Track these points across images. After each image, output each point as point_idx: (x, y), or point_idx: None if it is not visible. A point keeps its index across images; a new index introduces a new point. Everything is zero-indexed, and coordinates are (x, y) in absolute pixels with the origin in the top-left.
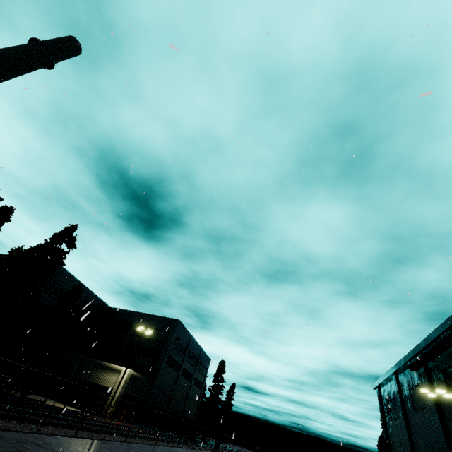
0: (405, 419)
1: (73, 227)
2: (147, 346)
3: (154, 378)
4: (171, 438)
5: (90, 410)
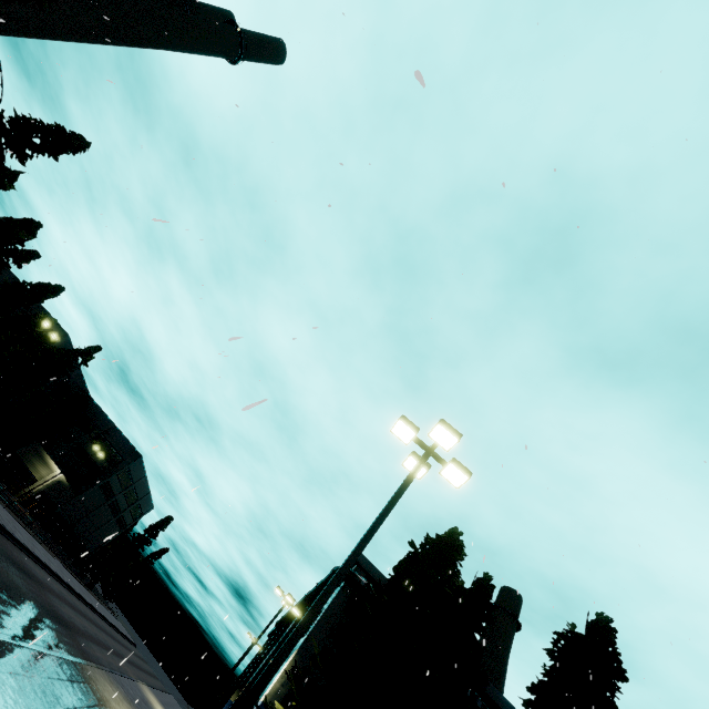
0: (252, 664)
1: (97, 350)
2: (96, 460)
3: (79, 492)
4: (55, 550)
5: (8, 485)
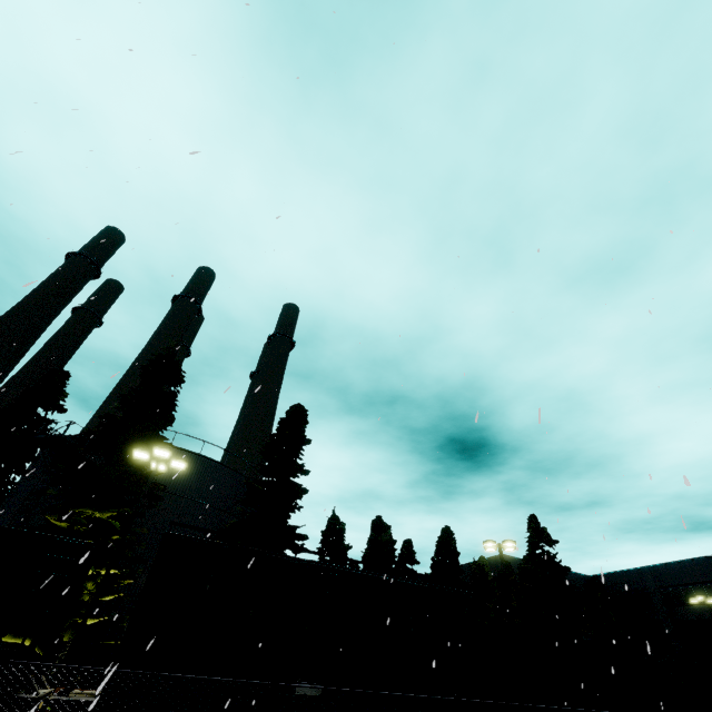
0: None
1: (534, 521)
2: (710, 616)
3: None
4: None
5: None
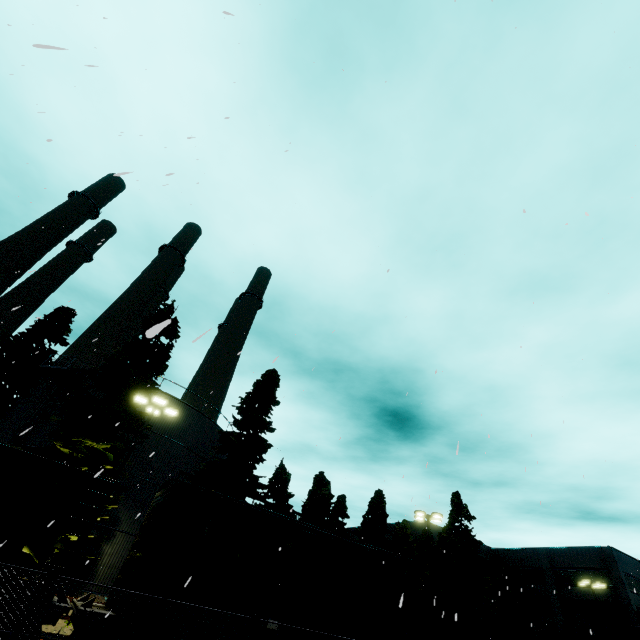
0: None
1: (457, 497)
2: (592, 598)
3: None
4: None
5: None
